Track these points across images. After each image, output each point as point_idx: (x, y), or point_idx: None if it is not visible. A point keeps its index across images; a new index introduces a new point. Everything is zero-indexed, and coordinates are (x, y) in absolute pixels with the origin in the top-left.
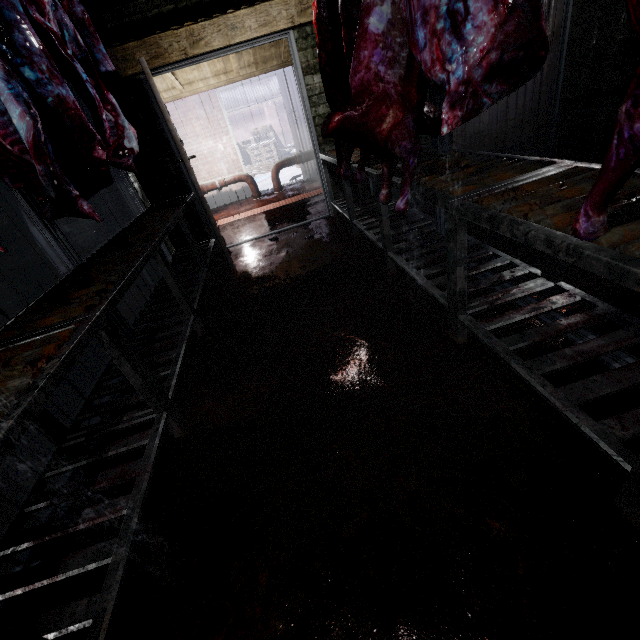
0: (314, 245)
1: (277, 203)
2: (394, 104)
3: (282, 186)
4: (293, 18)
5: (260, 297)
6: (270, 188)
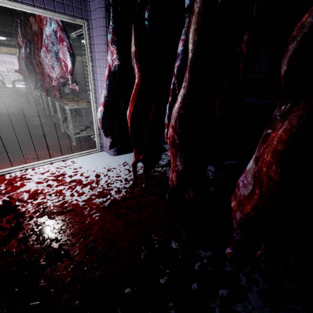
0: (20, 95)
1: (13, 89)
2: (24, 71)
3: (16, 87)
4: (17, 52)
5: (3, 97)
6: (11, 87)
